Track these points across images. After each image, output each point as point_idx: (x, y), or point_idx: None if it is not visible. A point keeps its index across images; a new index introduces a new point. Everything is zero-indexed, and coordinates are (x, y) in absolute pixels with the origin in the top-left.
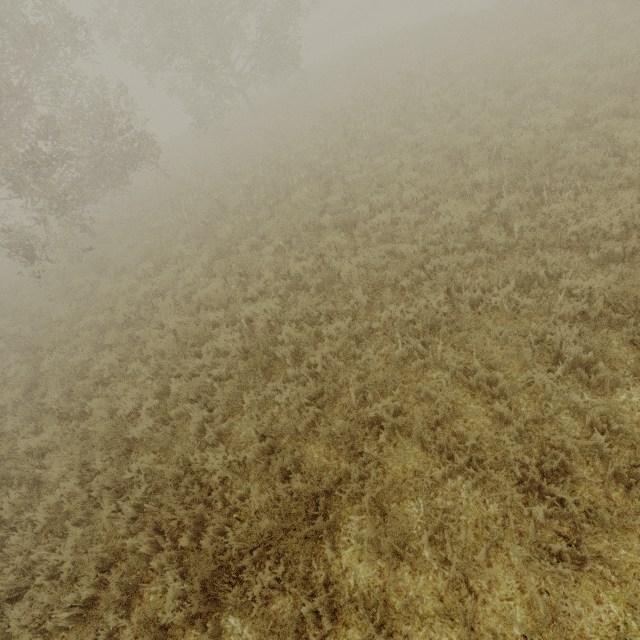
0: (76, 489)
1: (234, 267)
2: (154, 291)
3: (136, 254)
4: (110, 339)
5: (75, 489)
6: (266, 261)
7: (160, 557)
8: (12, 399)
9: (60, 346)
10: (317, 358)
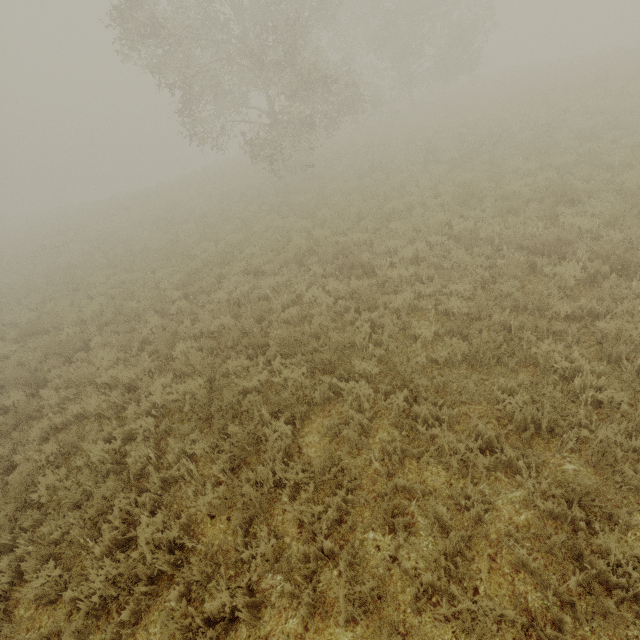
0: (425, 247)
1: (477, 171)
2: (397, 184)
3: (361, 169)
4: (376, 203)
5: (425, 247)
6: (515, 165)
7: (542, 260)
8: (301, 228)
9: (314, 213)
10: (628, 186)
